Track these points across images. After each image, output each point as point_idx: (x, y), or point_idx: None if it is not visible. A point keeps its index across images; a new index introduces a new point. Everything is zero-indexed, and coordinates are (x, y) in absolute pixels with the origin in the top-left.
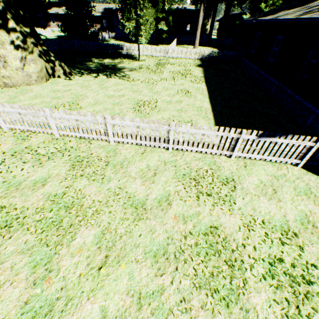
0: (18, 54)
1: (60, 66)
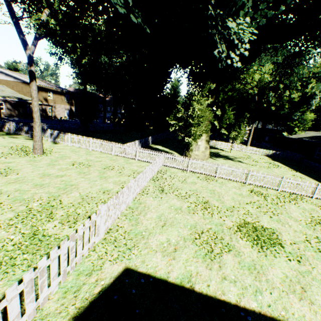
0: (205, 145)
1: None
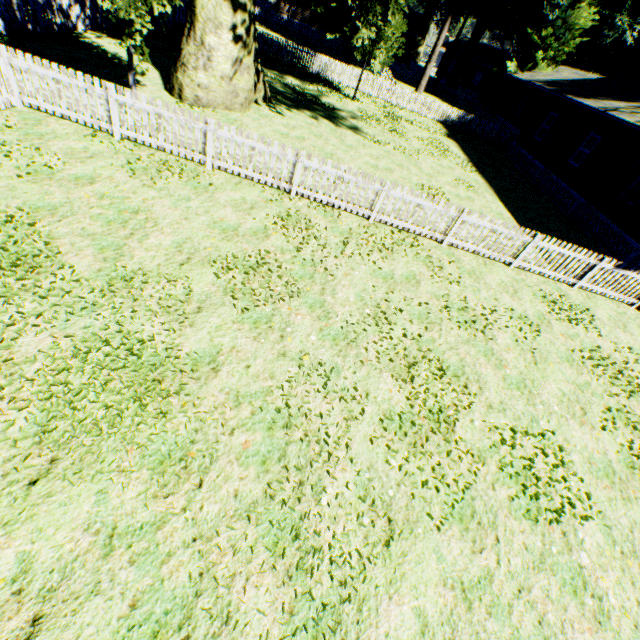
0: (233, 51)
1: (263, 83)
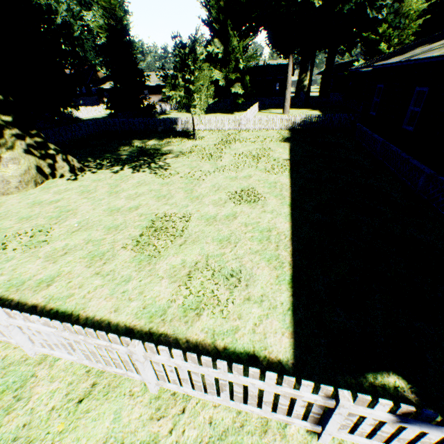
0: None
1: (64, 161)
